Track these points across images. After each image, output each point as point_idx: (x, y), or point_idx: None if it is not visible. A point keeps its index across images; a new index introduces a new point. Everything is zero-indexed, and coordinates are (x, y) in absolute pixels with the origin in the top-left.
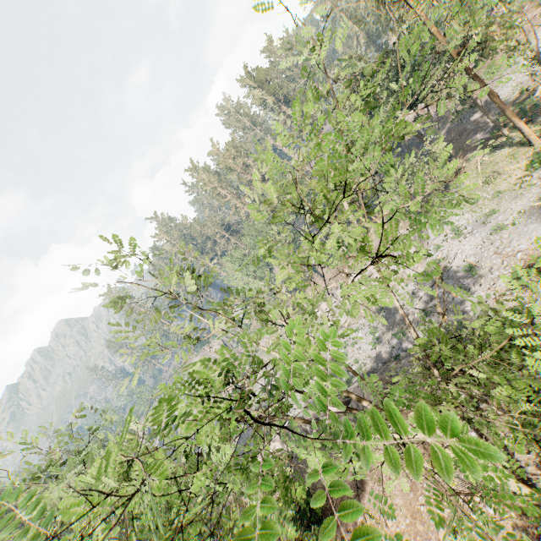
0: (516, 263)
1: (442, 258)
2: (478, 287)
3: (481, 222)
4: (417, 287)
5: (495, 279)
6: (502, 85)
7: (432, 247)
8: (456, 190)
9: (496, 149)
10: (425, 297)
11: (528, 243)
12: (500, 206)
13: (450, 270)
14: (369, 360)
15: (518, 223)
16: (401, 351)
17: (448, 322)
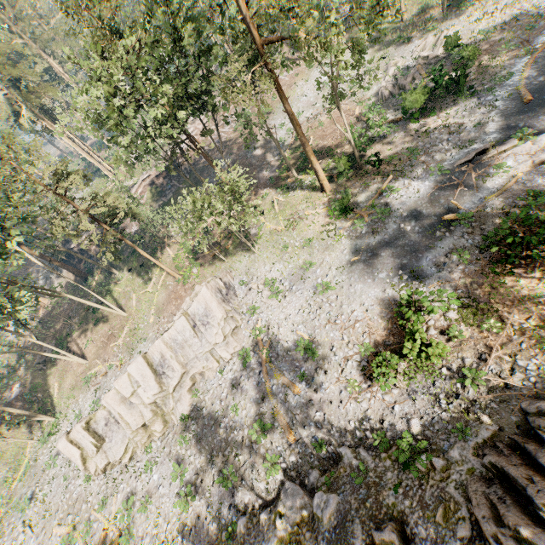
0: (359, 338)
1: (263, 326)
2: (324, 377)
3: (298, 276)
4: (237, 375)
5: (344, 364)
6: (278, 127)
7: (244, 307)
8: (258, 232)
9: (288, 190)
10: (253, 394)
11: (363, 309)
12: (313, 257)
13: (279, 347)
14: (180, 541)
15: (342, 281)
16: (236, 511)
17: (298, 441)
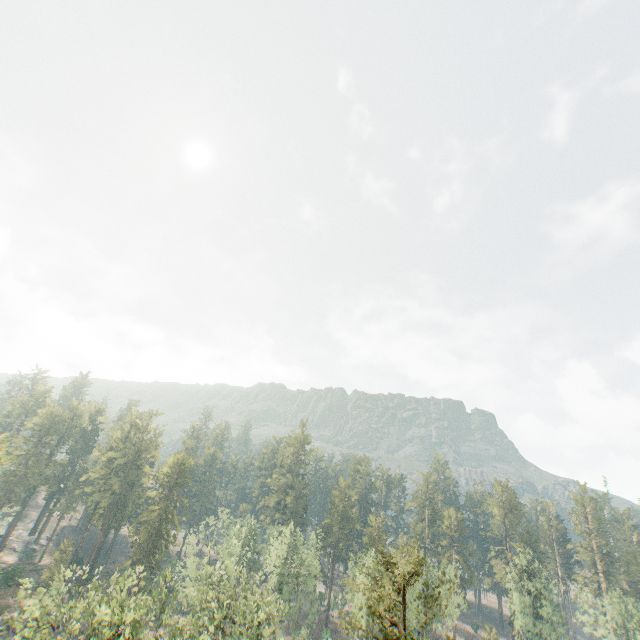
0: None
1: None
2: None
3: None
4: None
5: None
6: None
7: None
8: None
9: None
10: None
11: None
12: None
13: None
14: None
15: None
16: None
17: None
